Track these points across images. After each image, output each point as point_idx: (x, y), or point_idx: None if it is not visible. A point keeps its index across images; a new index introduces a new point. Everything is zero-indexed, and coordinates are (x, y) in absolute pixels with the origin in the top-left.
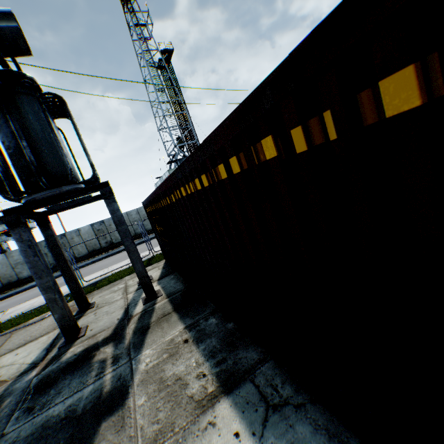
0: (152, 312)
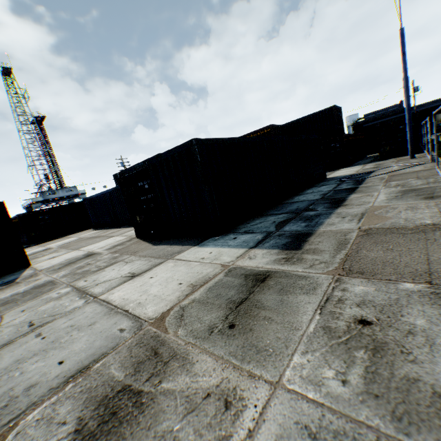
0: None
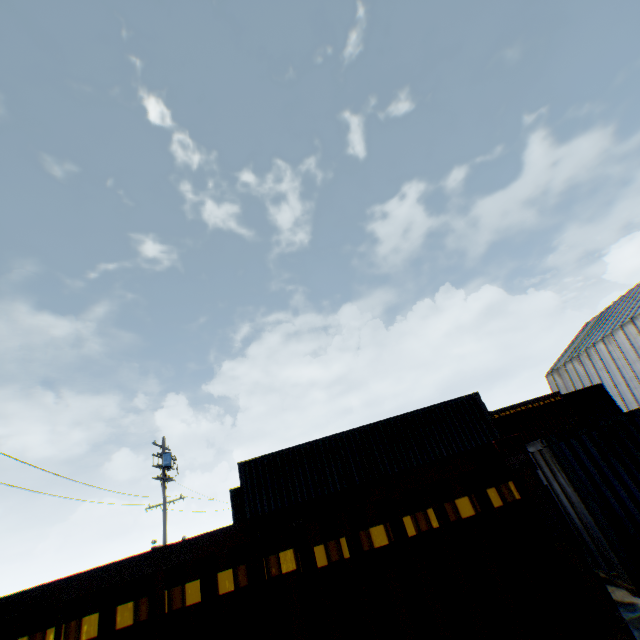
0: None
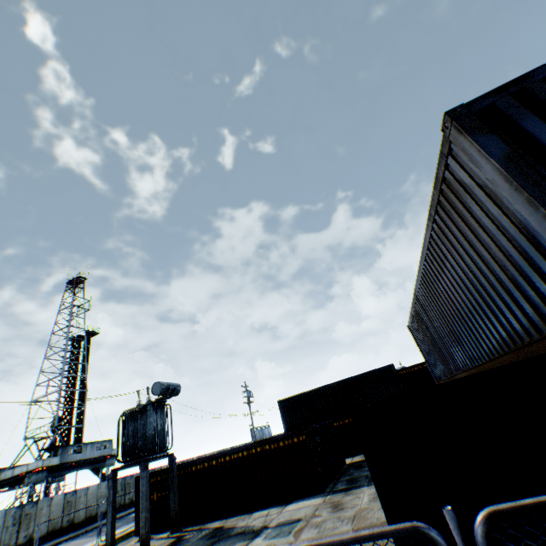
0: (191, 528)
